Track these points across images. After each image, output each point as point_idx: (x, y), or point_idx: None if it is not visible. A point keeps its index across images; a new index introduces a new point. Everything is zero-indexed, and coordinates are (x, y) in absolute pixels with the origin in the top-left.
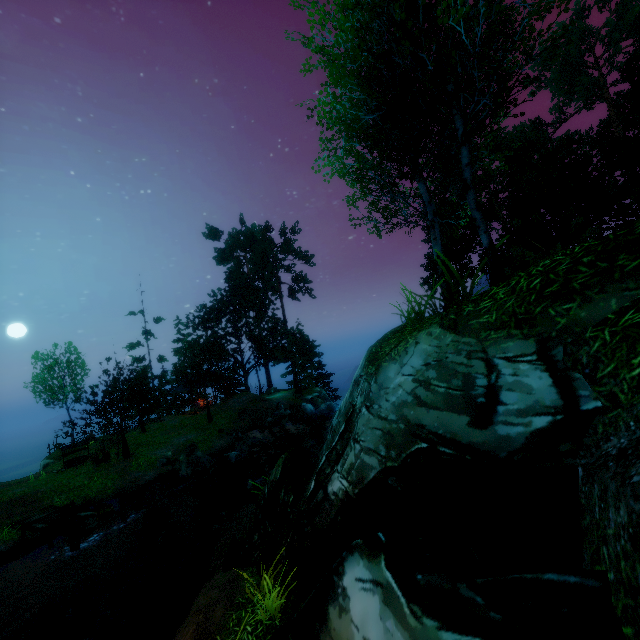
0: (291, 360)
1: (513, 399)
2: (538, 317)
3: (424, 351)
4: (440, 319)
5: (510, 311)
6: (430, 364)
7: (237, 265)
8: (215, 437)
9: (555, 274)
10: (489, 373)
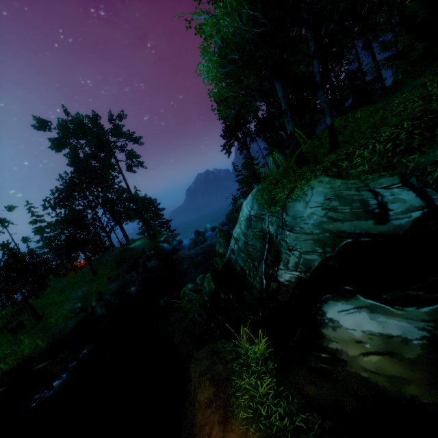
0: (143, 217)
1: (396, 207)
2: (396, 164)
3: (321, 192)
4: (323, 172)
5: (377, 163)
6: (331, 198)
7: (74, 150)
8: (107, 283)
9: (400, 140)
10: (376, 197)
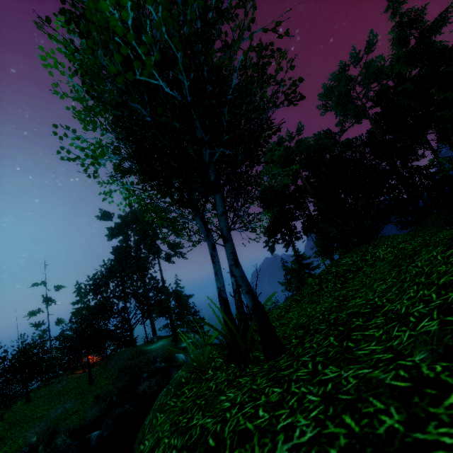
0: (167, 314)
1: None
2: None
3: None
4: None
5: None
6: None
7: (125, 238)
8: (89, 405)
9: None
10: None
